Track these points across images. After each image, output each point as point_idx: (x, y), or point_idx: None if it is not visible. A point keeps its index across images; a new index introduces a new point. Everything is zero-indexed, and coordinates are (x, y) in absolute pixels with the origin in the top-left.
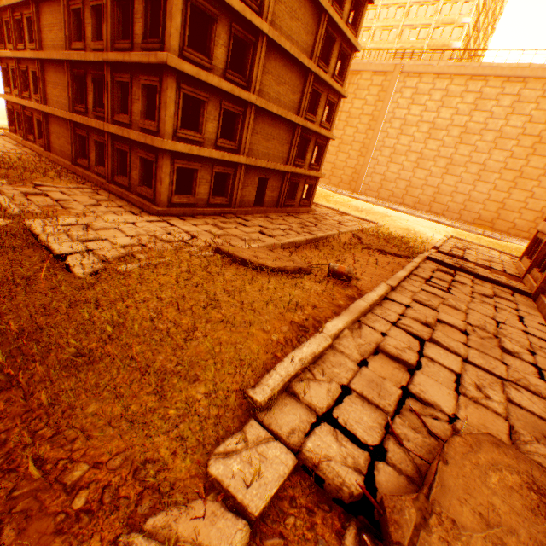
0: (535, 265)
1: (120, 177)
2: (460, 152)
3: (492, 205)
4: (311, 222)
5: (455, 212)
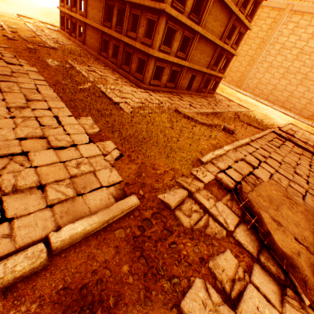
0: None
1: (124, 66)
2: (313, 71)
3: None
4: (213, 103)
5: (298, 110)
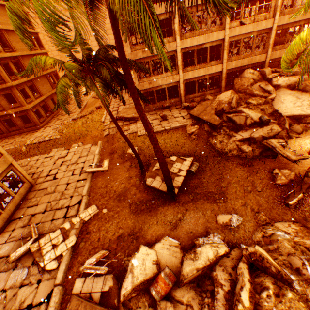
0: None
1: (11, 128)
2: None
3: None
4: None
5: None
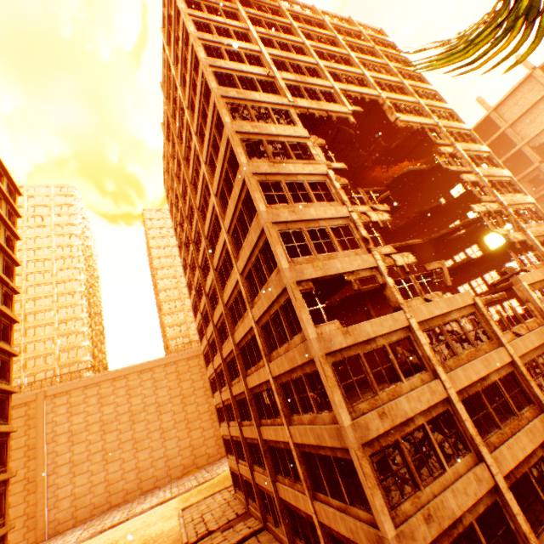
0: (248, 495)
1: None
2: (139, 429)
3: (186, 450)
4: None
5: (166, 475)
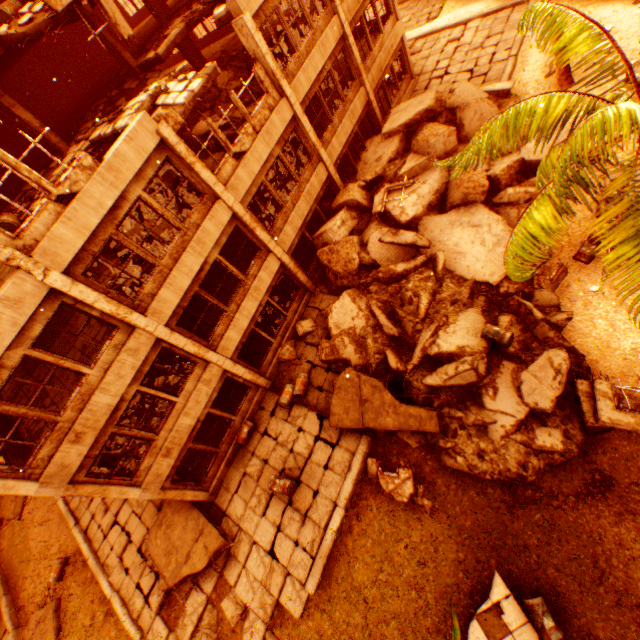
0: None
1: None
2: None
3: None
4: None
5: None
